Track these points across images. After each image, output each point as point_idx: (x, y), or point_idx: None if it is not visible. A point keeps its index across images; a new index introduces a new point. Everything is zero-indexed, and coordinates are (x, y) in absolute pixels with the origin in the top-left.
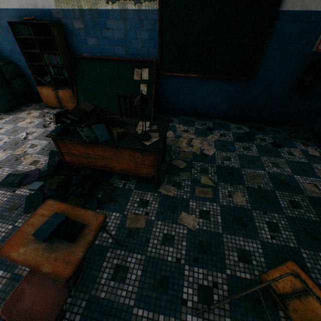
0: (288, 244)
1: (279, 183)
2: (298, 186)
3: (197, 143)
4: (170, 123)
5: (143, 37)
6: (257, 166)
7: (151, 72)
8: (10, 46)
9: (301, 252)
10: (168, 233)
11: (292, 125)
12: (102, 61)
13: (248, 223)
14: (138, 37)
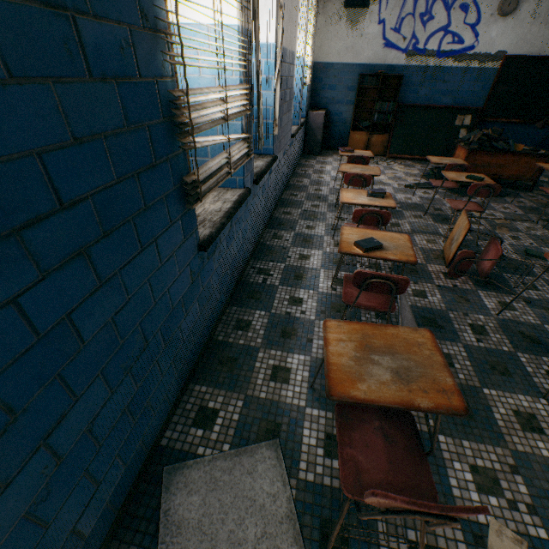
0: None
1: None
2: None
3: None
4: None
5: (475, 89)
6: None
7: (473, 118)
8: (332, 95)
9: None
10: None
11: None
12: (425, 109)
13: None
14: (470, 89)
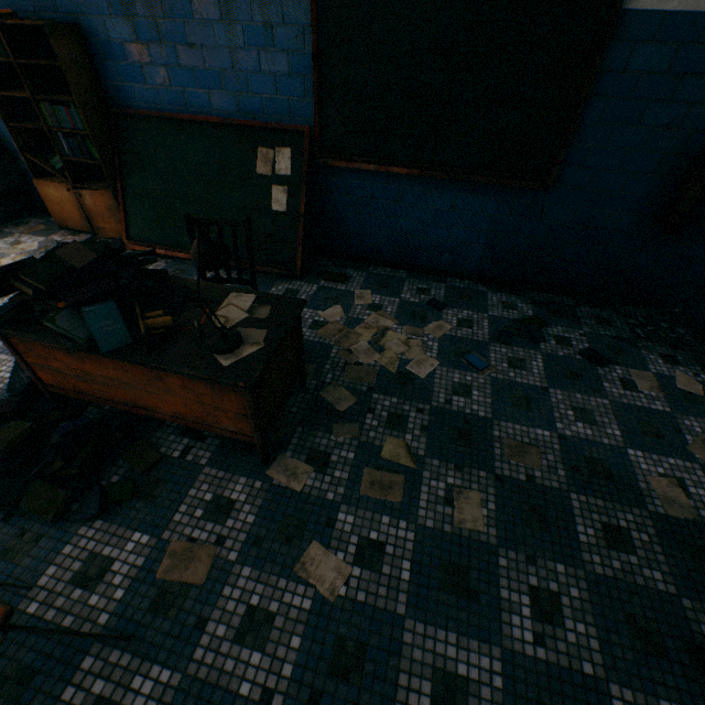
0: (578, 663)
1: (585, 469)
2: (635, 481)
3: (396, 341)
4: (342, 284)
5: (277, 69)
6: (535, 415)
7: (298, 157)
8: None
9: (610, 693)
10: (262, 607)
11: (644, 305)
12: (182, 126)
13: (479, 590)
14: (265, 68)
